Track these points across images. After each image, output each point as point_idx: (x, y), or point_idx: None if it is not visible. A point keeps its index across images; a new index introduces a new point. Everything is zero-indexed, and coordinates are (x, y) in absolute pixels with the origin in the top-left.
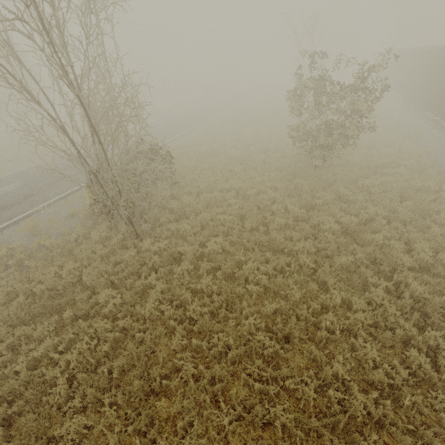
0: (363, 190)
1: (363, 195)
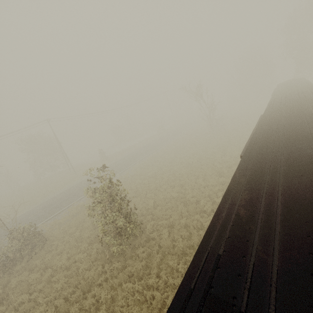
0: (130, 291)
1: (131, 296)
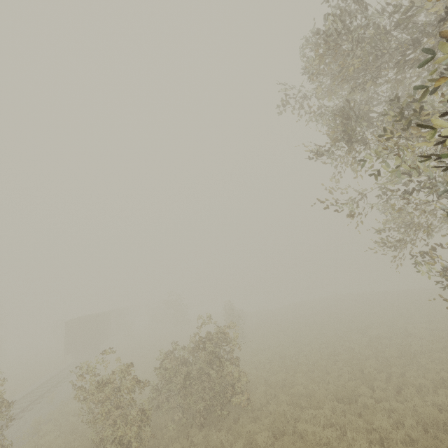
0: None
1: None
